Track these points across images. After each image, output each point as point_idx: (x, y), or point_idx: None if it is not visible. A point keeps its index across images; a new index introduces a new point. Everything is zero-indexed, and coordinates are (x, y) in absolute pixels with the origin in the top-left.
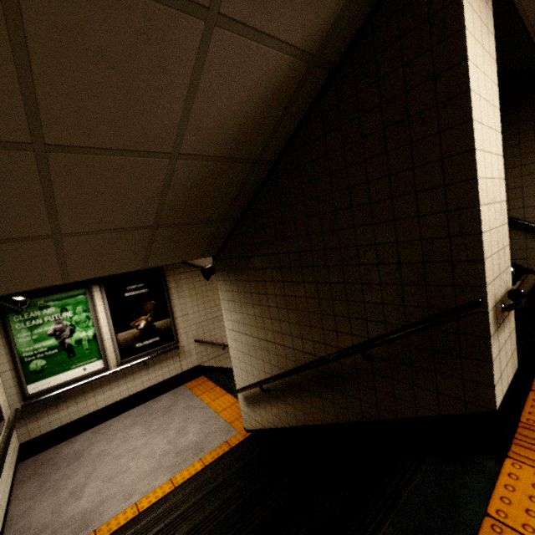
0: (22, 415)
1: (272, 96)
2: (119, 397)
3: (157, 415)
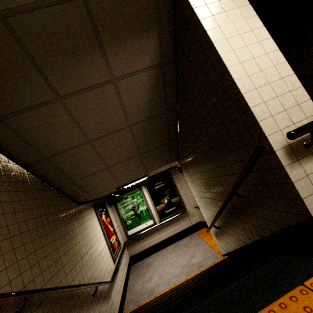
0: (128, 244)
1: (153, 87)
2: (163, 238)
3: (181, 247)
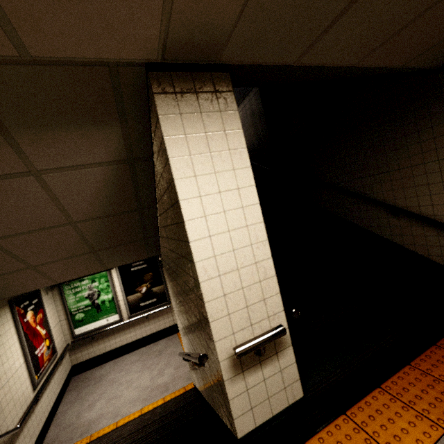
0: (73, 348)
1: (115, 183)
2: (131, 340)
3: (152, 356)
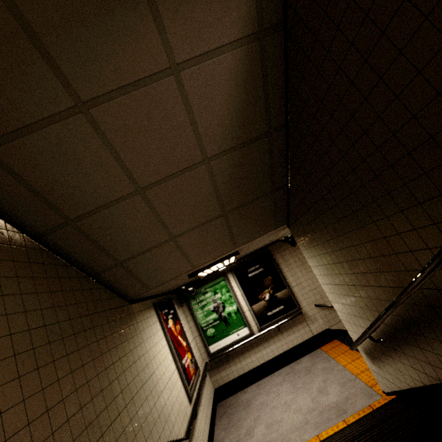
0: (211, 368)
1: (245, 82)
2: (267, 358)
3: (300, 374)
